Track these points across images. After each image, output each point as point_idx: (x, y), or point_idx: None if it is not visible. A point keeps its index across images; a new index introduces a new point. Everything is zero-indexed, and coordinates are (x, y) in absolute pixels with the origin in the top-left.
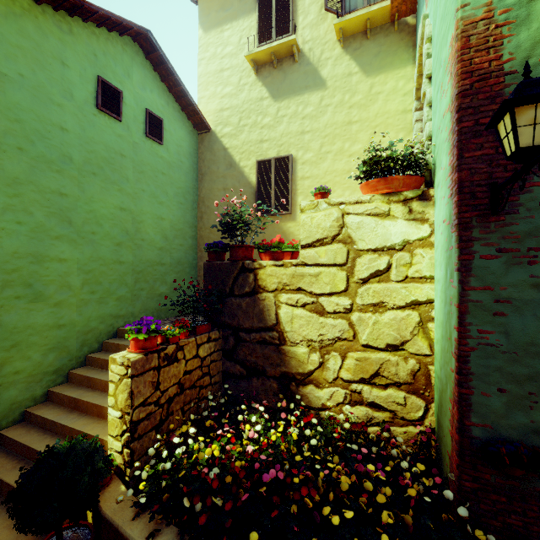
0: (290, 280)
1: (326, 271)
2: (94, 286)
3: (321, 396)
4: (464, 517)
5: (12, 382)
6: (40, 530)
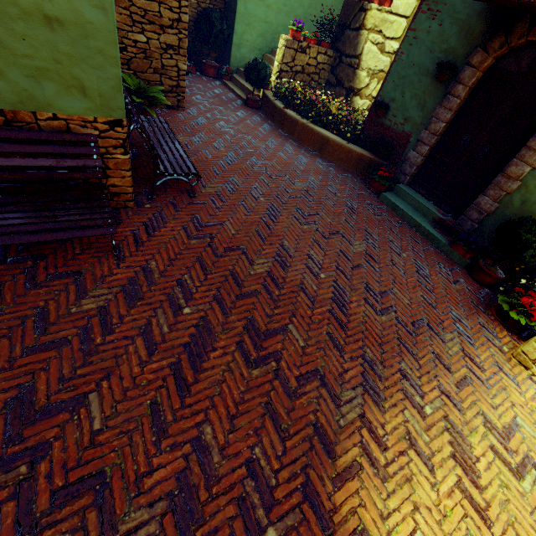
0: (379, 23)
1: (398, 20)
2: (286, 1)
3: (359, 104)
4: (359, 130)
5: (245, 45)
6: (251, 81)
